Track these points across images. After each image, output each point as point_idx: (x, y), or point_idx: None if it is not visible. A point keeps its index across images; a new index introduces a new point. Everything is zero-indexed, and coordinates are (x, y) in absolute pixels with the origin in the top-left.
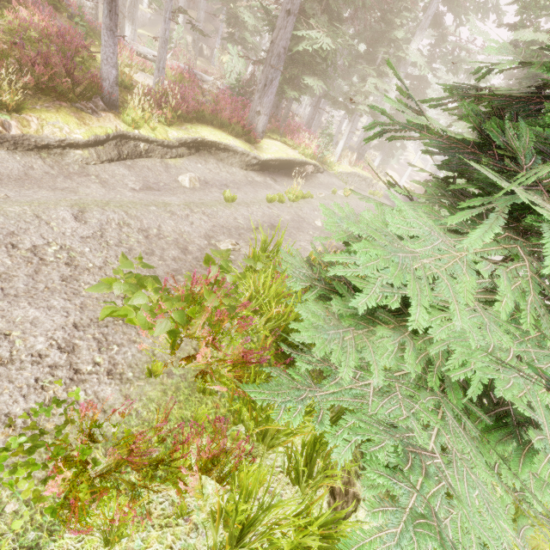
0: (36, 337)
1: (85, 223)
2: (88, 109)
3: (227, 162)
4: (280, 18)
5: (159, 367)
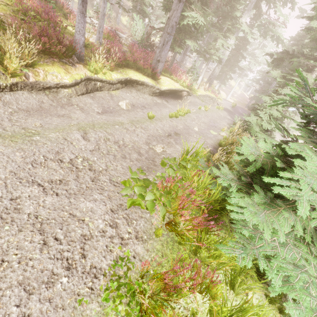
0: (97, 220)
1: (89, 141)
2: (69, 63)
3: (142, 91)
4: (174, 4)
5: (160, 232)
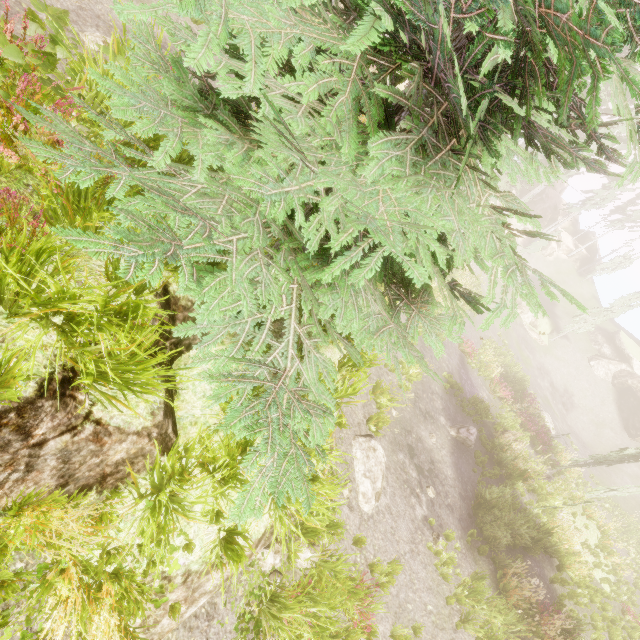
0: None
1: None
2: None
3: None
4: None
5: None
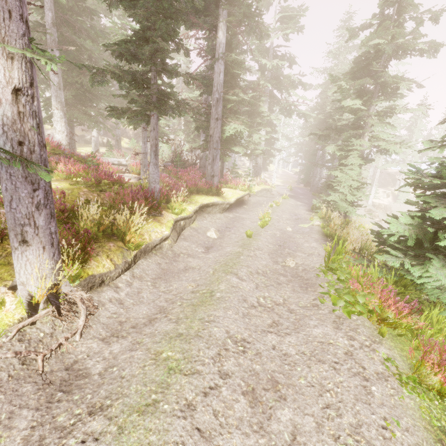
0: (338, 339)
1: (245, 281)
2: (158, 214)
3: (212, 213)
4: (212, 123)
5: (385, 329)
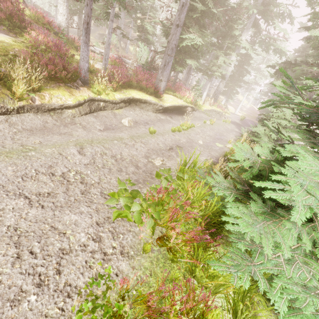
0: (79, 233)
1: (84, 155)
2: (74, 86)
3: (145, 109)
4: (173, 29)
5: (148, 247)
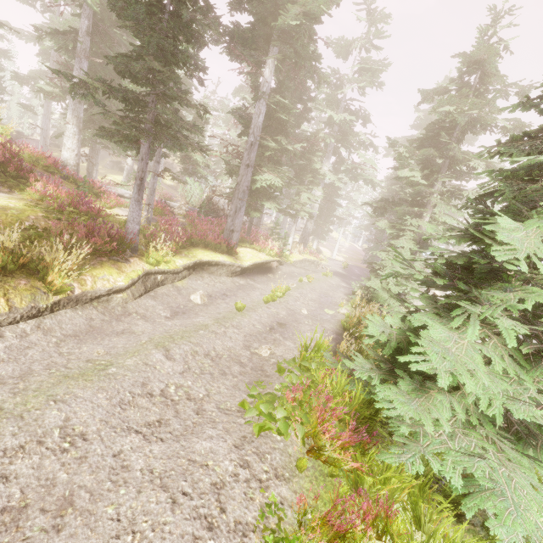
0: (223, 462)
1: (174, 360)
2: (123, 259)
3: (216, 274)
4: (242, 169)
5: (305, 462)
